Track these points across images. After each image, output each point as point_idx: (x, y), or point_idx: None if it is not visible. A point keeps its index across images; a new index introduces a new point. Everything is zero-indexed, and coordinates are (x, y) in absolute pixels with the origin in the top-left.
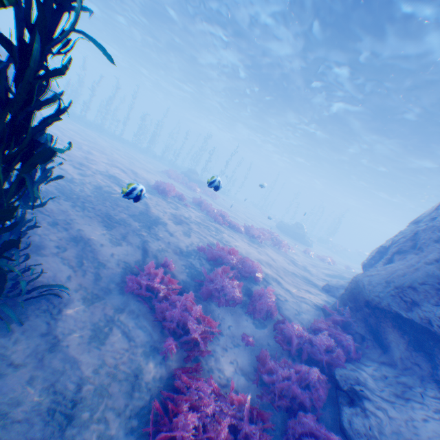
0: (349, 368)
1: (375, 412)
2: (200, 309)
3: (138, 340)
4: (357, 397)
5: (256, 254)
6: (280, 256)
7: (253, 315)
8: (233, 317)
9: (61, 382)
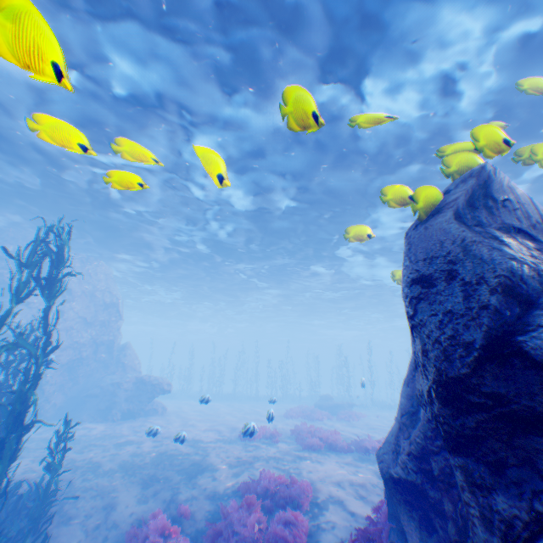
0: None
1: None
2: None
3: None
4: None
5: (343, 474)
6: None
7: None
8: None
9: None
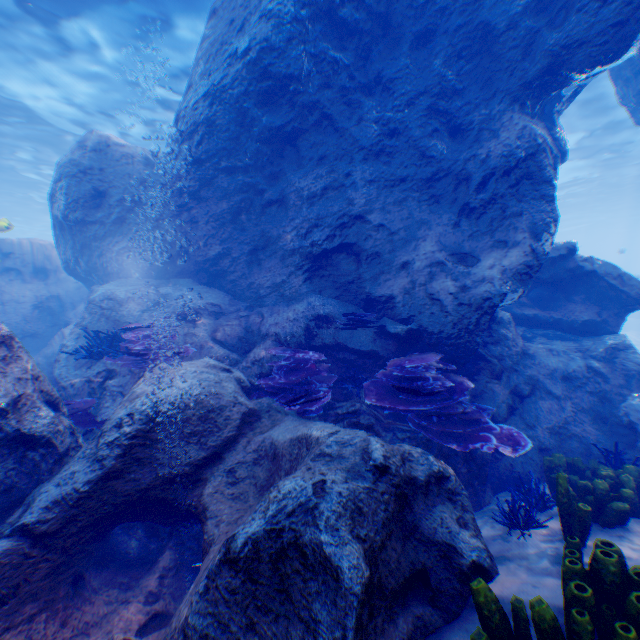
0: None
1: None
2: None
3: None
4: None
5: None
6: None
7: None
8: None
9: None
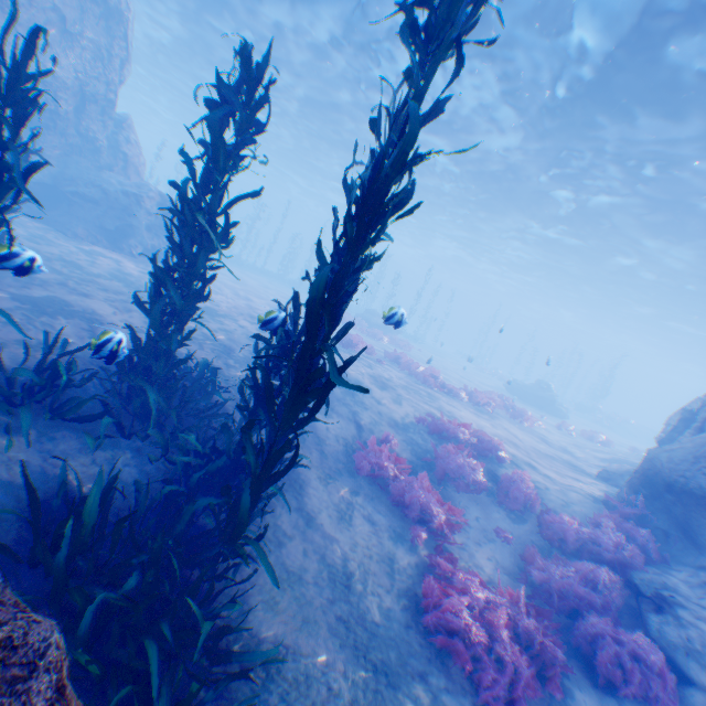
0: (651, 571)
1: (692, 621)
2: (437, 494)
3: (380, 524)
4: (665, 603)
5: (490, 428)
6: (522, 431)
7: (504, 505)
8: (479, 507)
9: (327, 554)
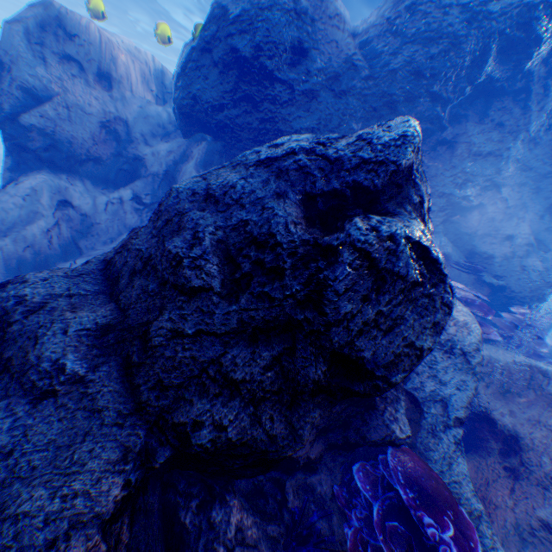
0: None
1: None
2: None
3: None
4: None
5: None
6: None
7: None
8: None
9: None
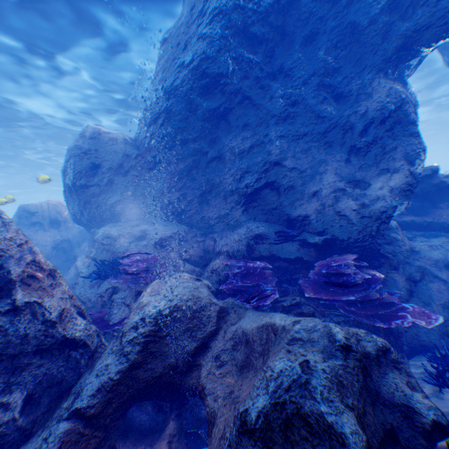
0: None
1: None
2: None
3: None
4: None
5: None
6: None
7: None
8: None
9: None
